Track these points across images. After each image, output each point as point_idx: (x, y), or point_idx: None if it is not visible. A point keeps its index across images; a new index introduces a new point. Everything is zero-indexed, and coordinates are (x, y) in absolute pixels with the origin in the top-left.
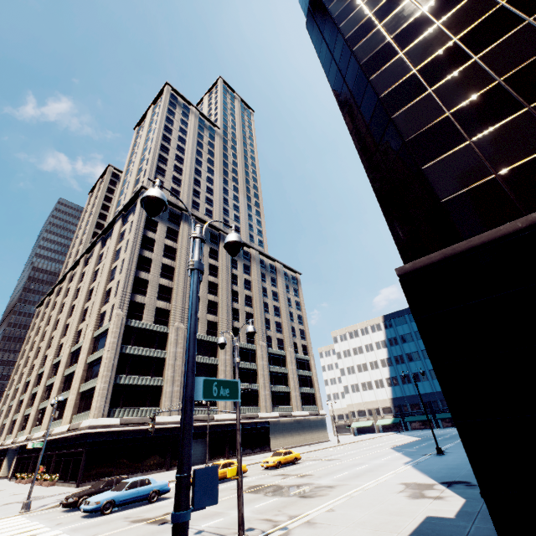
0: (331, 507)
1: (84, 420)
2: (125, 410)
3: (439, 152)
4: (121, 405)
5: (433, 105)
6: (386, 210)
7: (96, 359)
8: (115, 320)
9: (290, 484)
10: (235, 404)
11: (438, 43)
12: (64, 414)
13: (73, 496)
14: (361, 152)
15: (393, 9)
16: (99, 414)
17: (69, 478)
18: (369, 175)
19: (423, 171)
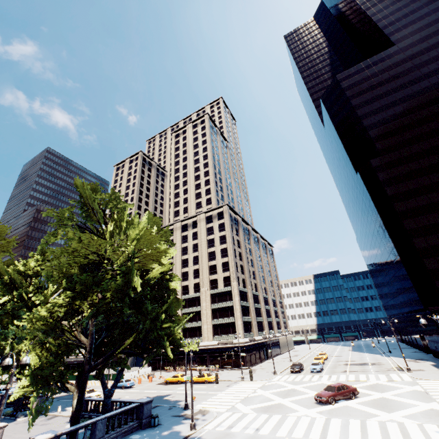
0: (401, 365)
1: (234, 339)
2: (246, 334)
3: (438, 278)
4: (244, 332)
5: (436, 263)
6: (414, 282)
7: (221, 307)
8: (237, 288)
9: (358, 363)
10: (396, 339)
11: (436, 242)
12: (205, 335)
13: (297, 368)
14: (401, 256)
15: (418, 215)
16: (243, 336)
17: (233, 366)
18: (405, 267)
19: (434, 282)
